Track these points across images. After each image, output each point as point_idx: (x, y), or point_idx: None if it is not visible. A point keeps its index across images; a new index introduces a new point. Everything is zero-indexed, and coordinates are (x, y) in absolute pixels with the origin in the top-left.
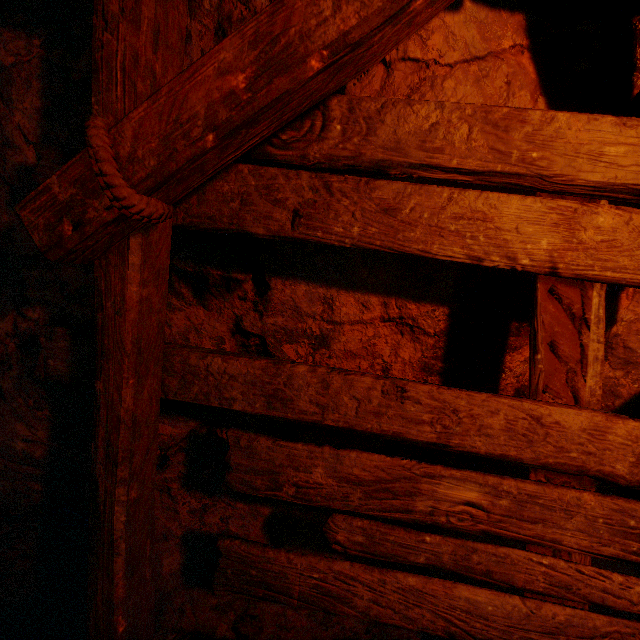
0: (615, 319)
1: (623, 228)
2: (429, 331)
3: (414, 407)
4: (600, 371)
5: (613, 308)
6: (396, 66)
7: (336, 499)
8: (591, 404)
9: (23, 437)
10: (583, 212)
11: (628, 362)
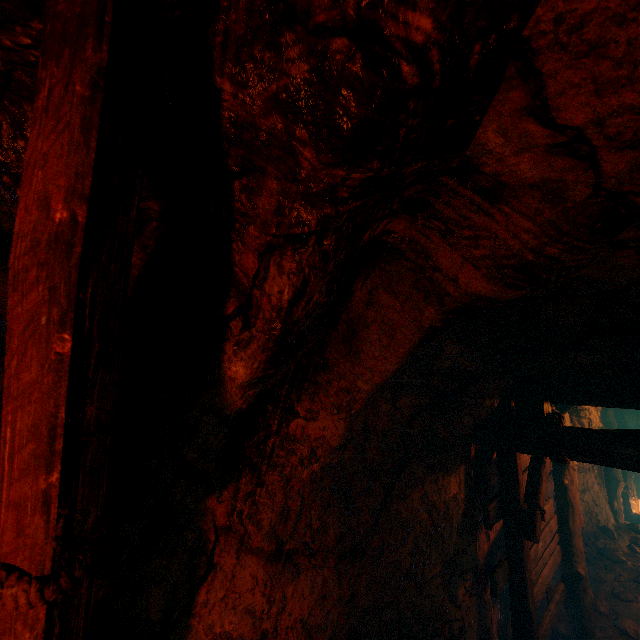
0: None
1: None
2: None
3: None
4: None
5: None
6: None
7: (532, 569)
8: None
9: None
10: None
11: None
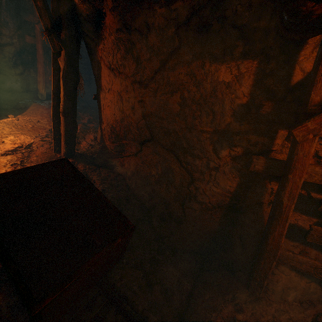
0: None
1: None
2: None
3: None
4: None
5: None
6: None
7: None
8: None
9: (229, 185)
10: None
11: None
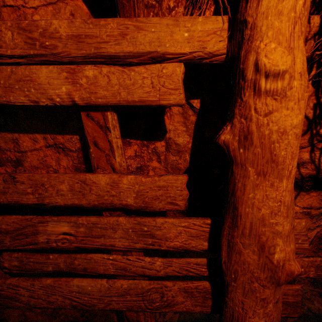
0: (166, 130)
1: (99, 75)
2: (72, 149)
3: (22, 186)
4: (121, 153)
5: (163, 125)
6: (2, 10)
7: None
8: (121, 171)
9: None
10: (78, 70)
11: (179, 151)
